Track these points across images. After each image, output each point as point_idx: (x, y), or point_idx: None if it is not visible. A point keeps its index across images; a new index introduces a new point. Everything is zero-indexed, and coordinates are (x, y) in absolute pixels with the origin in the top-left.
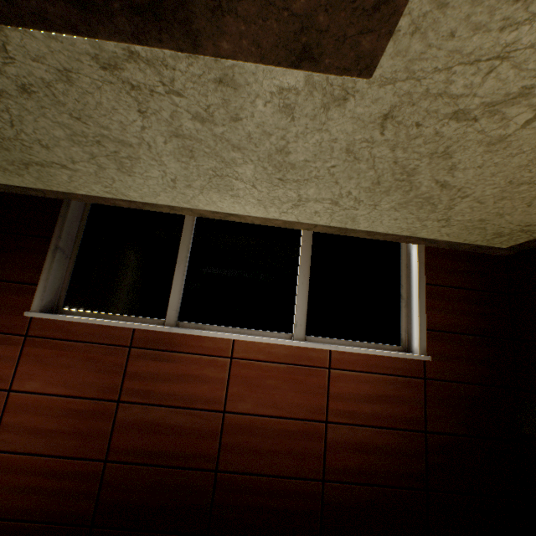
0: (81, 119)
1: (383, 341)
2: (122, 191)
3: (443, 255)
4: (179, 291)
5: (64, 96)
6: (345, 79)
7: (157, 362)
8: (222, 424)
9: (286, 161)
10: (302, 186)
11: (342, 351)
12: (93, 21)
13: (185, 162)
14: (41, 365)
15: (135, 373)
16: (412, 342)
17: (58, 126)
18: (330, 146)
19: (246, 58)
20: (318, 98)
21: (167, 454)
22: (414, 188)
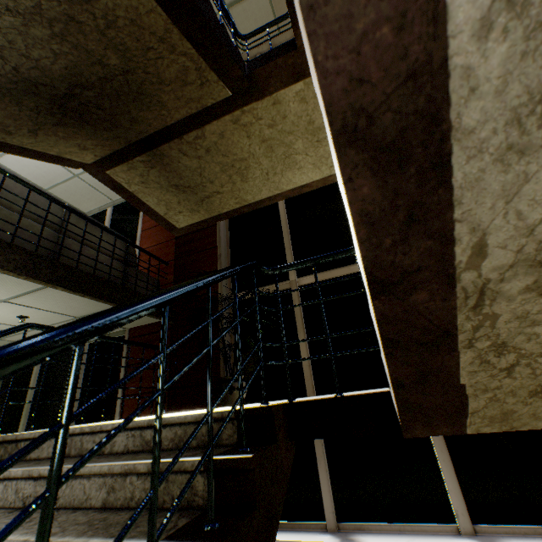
0: None
1: None
2: None
3: None
4: (328, 489)
5: None
6: None
7: None
8: None
9: None
10: None
11: None
12: None
13: None
14: None
15: None
16: None
17: None
18: None
19: None
20: None
21: None
22: None
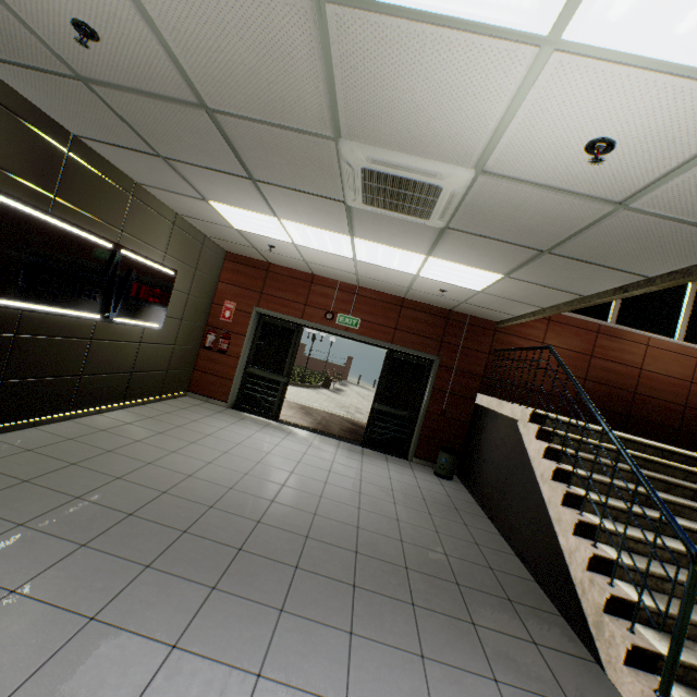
0: None
1: None
2: None
3: None
4: (617, 309)
5: None
6: None
7: (609, 342)
8: (638, 374)
9: None
10: None
11: None
12: None
13: None
14: (555, 334)
15: (598, 345)
16: None
17: None
18: None
19: None
20: None
21: (611, 382)
22: None
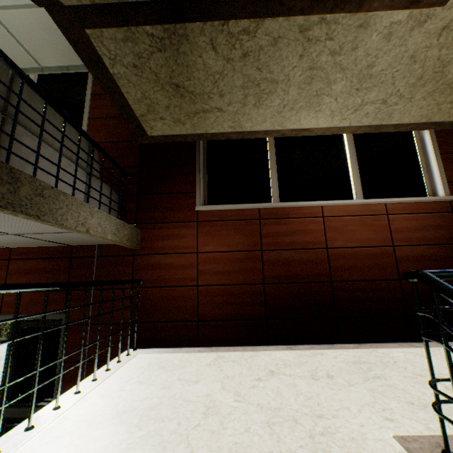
0: (261, 69)
1: (416, 197)
2: (242, 124)
3: (447, 134)
4: (276, 185)
5: (263, 55)
6: (430, 10)
7: (278, 225)
8: (327, 255)
9: (368, 73)
10: (368, 92)
11: (393, 203)
12: (315, 6)
13: (302, 89)
14: (210, 237)
15: (266, 234)
16: (437, 193)
17: (242, 77)
18: (401, 56)
19: (382, 9)
20: (410, 24)
21: (298, 276)
22: (443, 77)
